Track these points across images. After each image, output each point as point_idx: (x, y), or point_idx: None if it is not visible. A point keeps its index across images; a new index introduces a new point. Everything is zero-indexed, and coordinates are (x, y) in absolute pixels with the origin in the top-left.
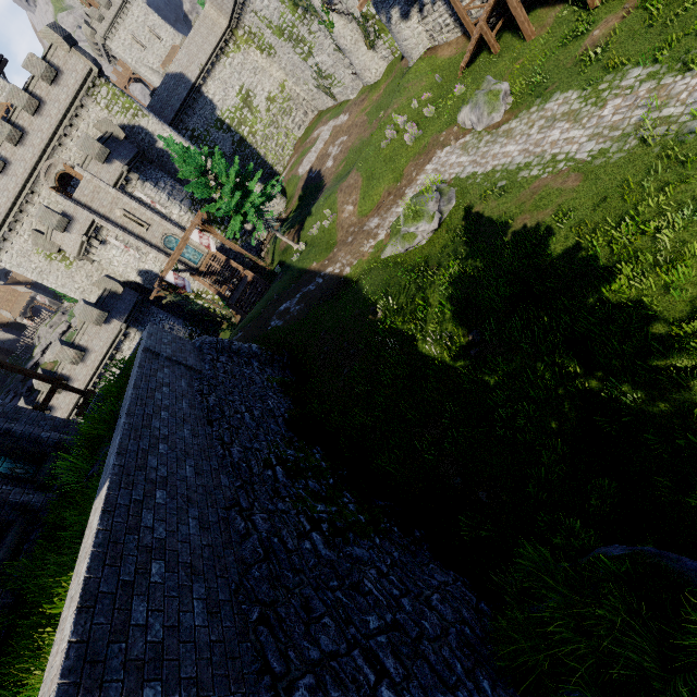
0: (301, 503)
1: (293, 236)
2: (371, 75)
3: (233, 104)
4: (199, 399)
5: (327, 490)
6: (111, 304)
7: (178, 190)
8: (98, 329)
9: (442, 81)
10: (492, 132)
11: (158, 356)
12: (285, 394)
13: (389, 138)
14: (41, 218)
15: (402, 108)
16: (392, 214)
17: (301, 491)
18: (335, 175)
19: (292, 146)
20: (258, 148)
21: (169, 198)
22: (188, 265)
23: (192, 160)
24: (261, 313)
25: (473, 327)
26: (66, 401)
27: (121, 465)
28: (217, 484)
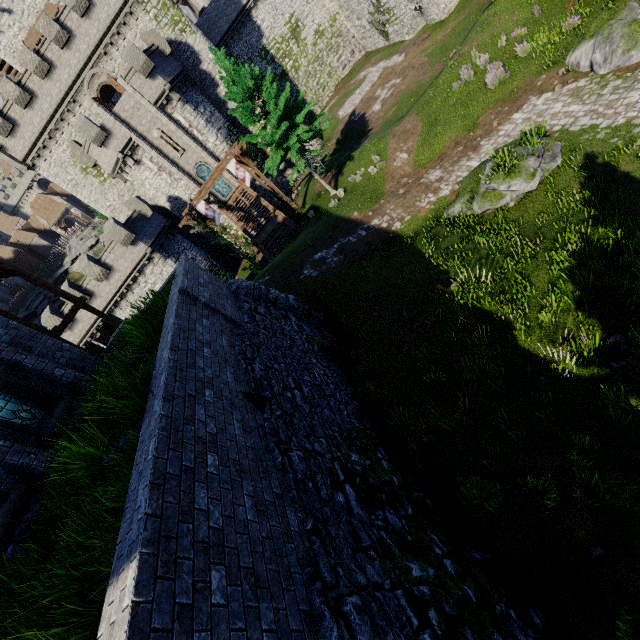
0: (389, 560)
1: (329, 181)
2: (439, 11)
3: (281, 33)
4: (244, 366)
5: (409, 529)
6: (139, 226)
7: (216, 117)
8: (124, 249)
9: (541, 15)
10: (626, 75)
11: (195, 301)
12: (328, 363)
13: (464, 80)
14: (81, 128)
15: (483, 45)
16: (461, 167)
17: (383, 535)
18: (384, 120)
19: (333, 87)
20: (299, 85)
21: (207, 125)
22: (217, 197)
23: (241, 80)
24: (293, 258)
25: (611, 328)
26: (88, 315)
27: (156, 514)
28: (284, 528)
